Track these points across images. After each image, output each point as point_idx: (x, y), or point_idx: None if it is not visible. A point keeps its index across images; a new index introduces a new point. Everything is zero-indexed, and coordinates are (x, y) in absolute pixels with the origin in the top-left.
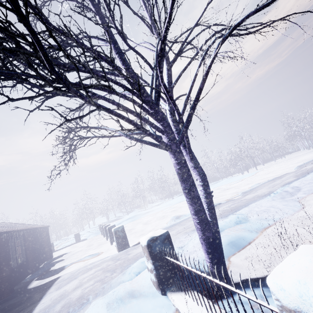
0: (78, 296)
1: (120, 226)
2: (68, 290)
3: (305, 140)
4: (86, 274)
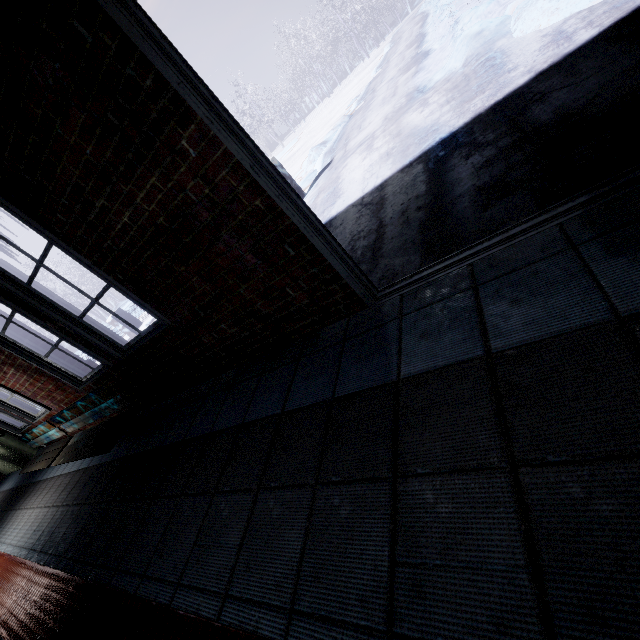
0: (443, 98)
1: (271, 158)
2: (384, 152)
3: (321, 80)
4: (350, 167)
